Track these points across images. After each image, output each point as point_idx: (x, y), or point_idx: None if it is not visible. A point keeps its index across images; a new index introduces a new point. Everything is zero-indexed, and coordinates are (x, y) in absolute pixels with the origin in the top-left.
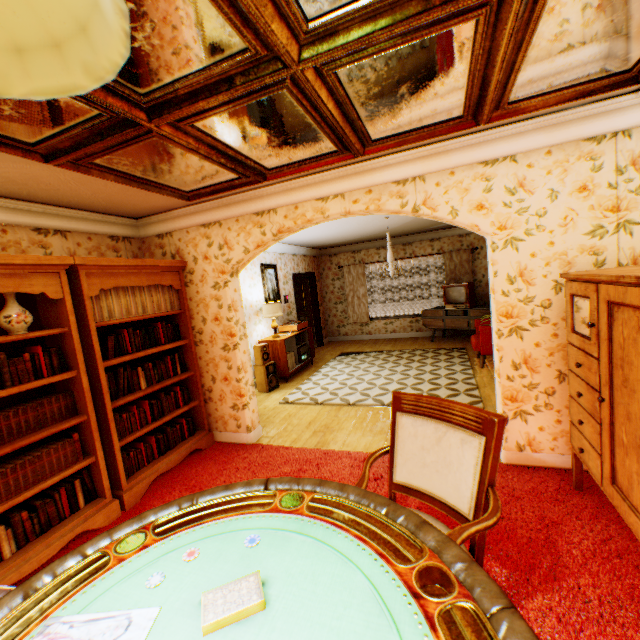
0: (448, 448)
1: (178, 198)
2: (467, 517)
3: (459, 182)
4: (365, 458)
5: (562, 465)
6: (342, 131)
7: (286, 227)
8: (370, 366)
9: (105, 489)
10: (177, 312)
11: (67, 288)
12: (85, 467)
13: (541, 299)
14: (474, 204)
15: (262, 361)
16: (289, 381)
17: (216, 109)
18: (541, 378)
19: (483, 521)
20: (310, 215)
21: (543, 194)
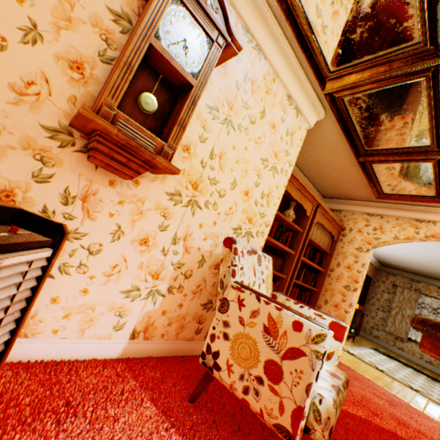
0: None
1: (374, 194)
2: None
3: None
4: None
5: None
6: None
7: (439, 235)
8: (415, 373)
9: None
10: (328, 251)
11: (312, 213)
12: None
13: None
14: None
15: None
16: None
17: None
18: None
19: None
20: None
21: None
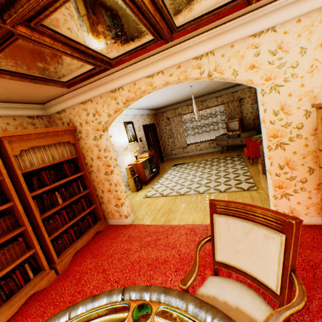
0: (254, 241)
1: (60, 87)
2: (275, 292)
3: (237, 52)
4: (193, 228)
5: (312, 223)
6: (154, 19)
7: (130, 97)
8: (190, 171)
9: (44, 266)
10: (75, 156)
11: None
12: (30, 255)
13: (296, 123)
14: (248, 65)
15: (131, 175)
16: (147, 184)
17: (53, 6)
18: (298, 173)
19: (294, 306)
20: (144, 88)
21: (295, 52)
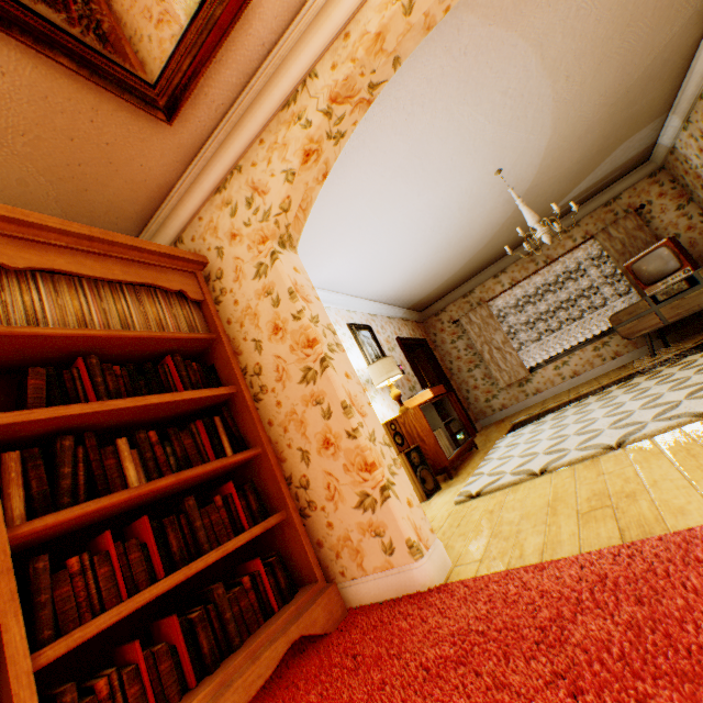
0: None
1: (142, 107)
2: None
3: None
4: None
5: None
6: None
7: (340, 82)
8: (581, 408)
9: None
10: (201, 336)
11: None
12: None
13: None
14: None
15: (395, 447)
16: (452, 476)
17: None
18: None
19: None
20: (375, 24)
21: None
